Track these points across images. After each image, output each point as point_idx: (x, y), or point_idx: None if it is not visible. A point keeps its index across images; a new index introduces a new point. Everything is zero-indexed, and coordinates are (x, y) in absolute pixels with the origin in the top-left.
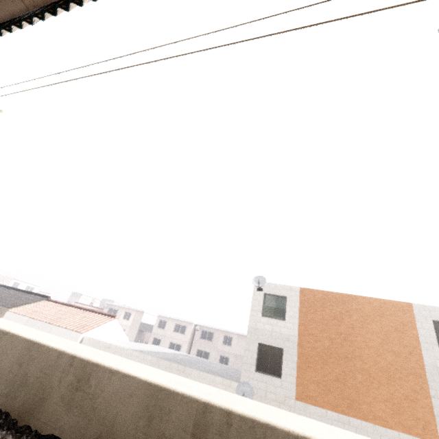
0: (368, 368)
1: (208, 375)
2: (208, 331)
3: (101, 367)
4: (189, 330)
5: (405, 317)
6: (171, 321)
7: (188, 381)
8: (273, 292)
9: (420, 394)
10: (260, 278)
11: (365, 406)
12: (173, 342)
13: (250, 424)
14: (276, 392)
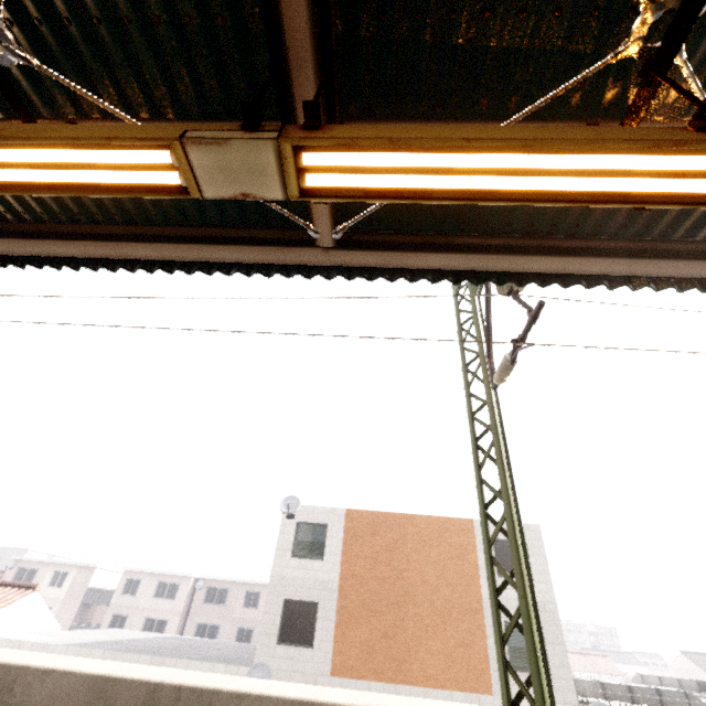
0: (422, 611)
1: (204, 664)
2: (218, 588)
3: (30, 669)
4: (184, 590)
5: (466, 538)
6: (151, 578)
7: (145, 667)
8: (309, 519)
9: (475, 635)
10: (292, 499)
11: (416, 665)
12: (153, 617)
13: (198, 693)
14: (305, 670)
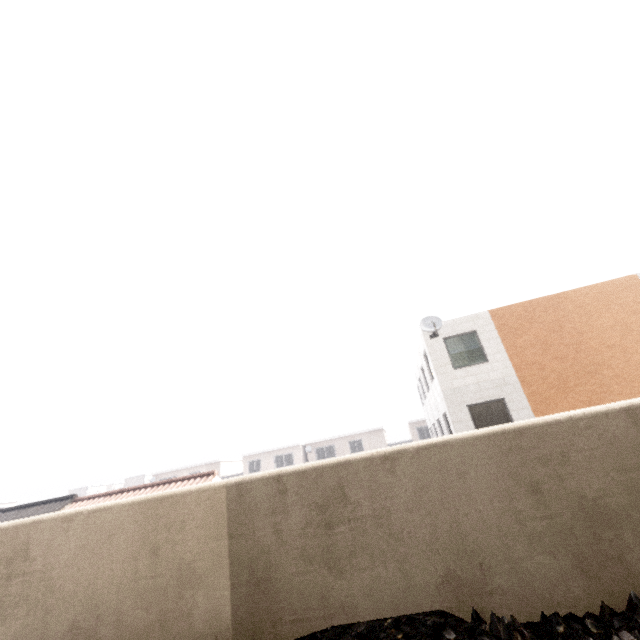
0: (620, 372)
1: None
2: (324, 447)
3: None
4: (298, 456)
5: (635, 293)
6: (267, 456)
7: None
8: (454, 332)
9: None
10: (429, 319)
11: None
12: None
13: None
14: None
